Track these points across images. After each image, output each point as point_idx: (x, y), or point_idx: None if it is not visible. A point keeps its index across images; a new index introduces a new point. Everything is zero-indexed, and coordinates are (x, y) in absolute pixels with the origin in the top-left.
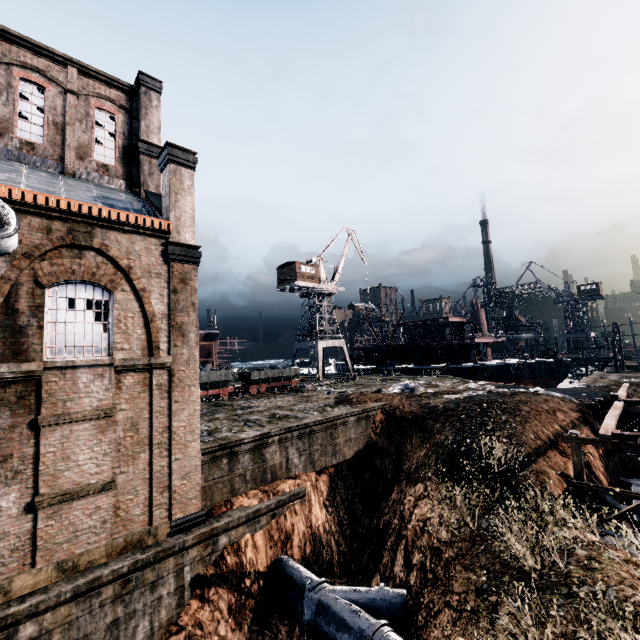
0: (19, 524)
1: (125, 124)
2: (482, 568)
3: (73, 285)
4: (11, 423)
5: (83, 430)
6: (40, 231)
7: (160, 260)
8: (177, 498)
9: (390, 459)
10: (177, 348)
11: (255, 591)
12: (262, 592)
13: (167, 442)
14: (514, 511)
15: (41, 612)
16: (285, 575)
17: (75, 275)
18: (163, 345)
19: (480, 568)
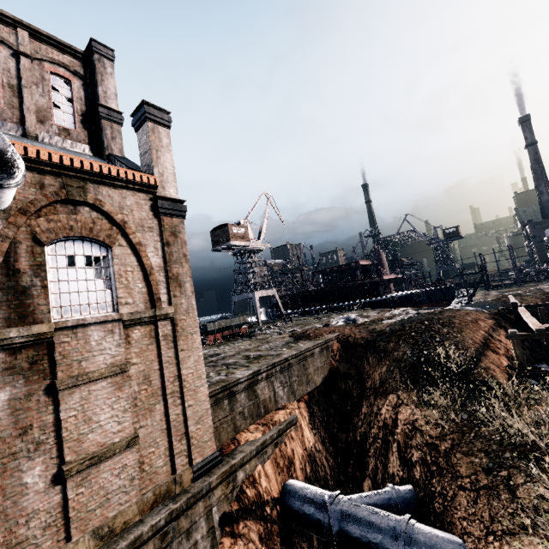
0: (48, 499)
1: (81, 90)
2: (481, 451)
3: (70, 242)
4: (26, 391)
5: (101, 389)
6: (32, 186)
7: (150, 214)
8: (194, 443)
9: (352, 380)
10: (176, 298)
11: (275, 517)
12: (280, 516)
13: (178, 390)
14: (493, 399)
15: None
16: (300, 496)
17: (73, 231)
18: (163, 297)
19: (479, 451)
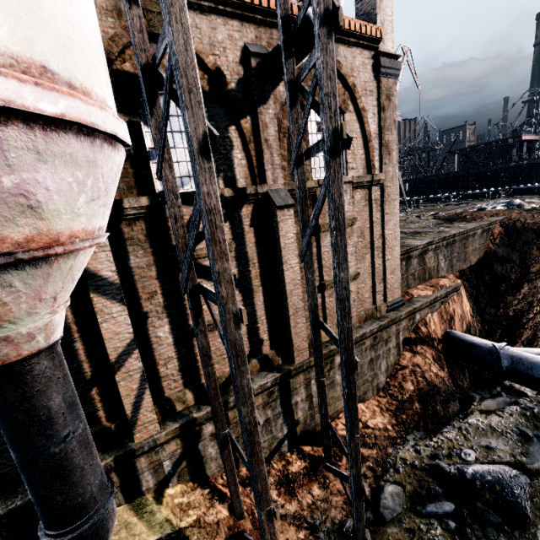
0: None
1: None
2: None
3: None
4: None
5: None
6: None
7: (371, 76)
8: (388, 287)
9: (512, 264)
10: (386, 166)
11: (440, 350)
12: (442, 351)
13: (381, 246)
14: None
15: None
16: (464, 340)
17: None
18: (376, 164)
19: None
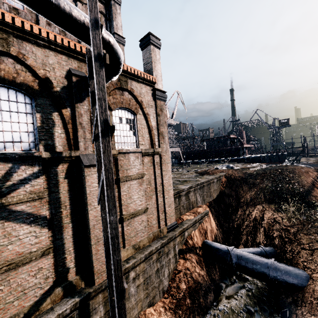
0: None
1: (104, 23)
2: (315, 233)
3: (120, 110)
4: None
5: (134, 184)
6: None
7: (151, 98)
8: (167, 216)
9: (232, 197)
10: (162, 144)
11: (200, 254)
12: (202, 255)
13: (161, 190)
14: None
15: (135, 266)
16: (213, 247)
17: (122, 104)
18: (156, 143)
19: (314, 233)
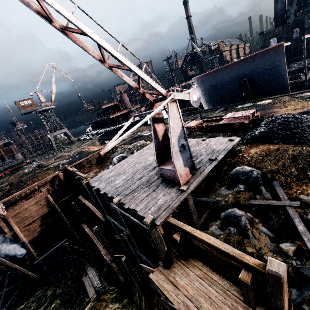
0: None
1: None
2: None
3: None
4: None
5: None
6: None
7: None
8: None
9: None
10: None
11: None
12: None
13: None
14: None
15: None
16: None
17: None
18: None
19: None
